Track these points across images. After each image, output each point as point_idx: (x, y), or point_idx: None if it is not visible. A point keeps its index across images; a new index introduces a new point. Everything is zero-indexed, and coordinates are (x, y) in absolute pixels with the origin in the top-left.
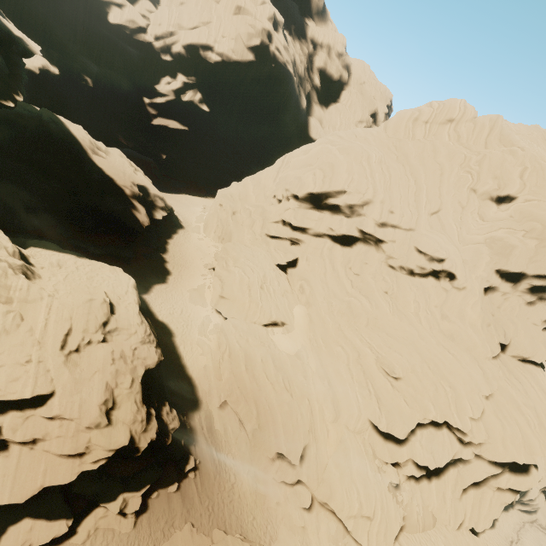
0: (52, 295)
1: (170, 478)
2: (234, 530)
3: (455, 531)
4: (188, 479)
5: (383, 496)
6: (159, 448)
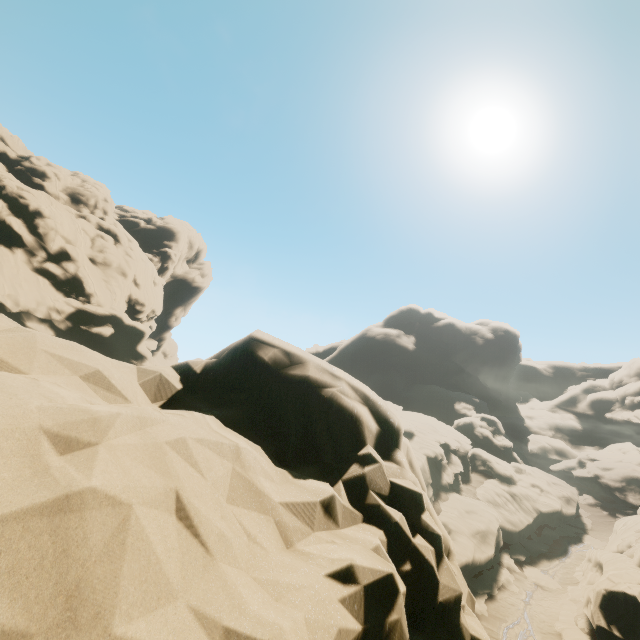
0: (637, 454)
1: (609, 511)
2: (594, 527)
3: (633, 564)
4: (614, 518)
5: (634, 523)
6: (618, 503)
